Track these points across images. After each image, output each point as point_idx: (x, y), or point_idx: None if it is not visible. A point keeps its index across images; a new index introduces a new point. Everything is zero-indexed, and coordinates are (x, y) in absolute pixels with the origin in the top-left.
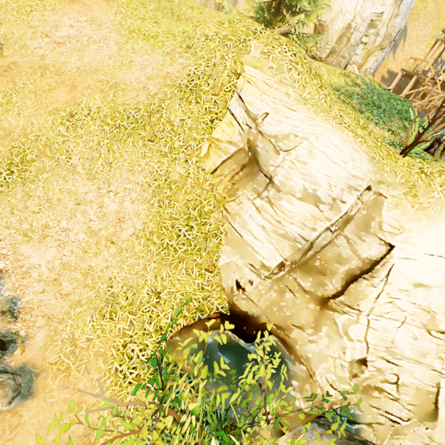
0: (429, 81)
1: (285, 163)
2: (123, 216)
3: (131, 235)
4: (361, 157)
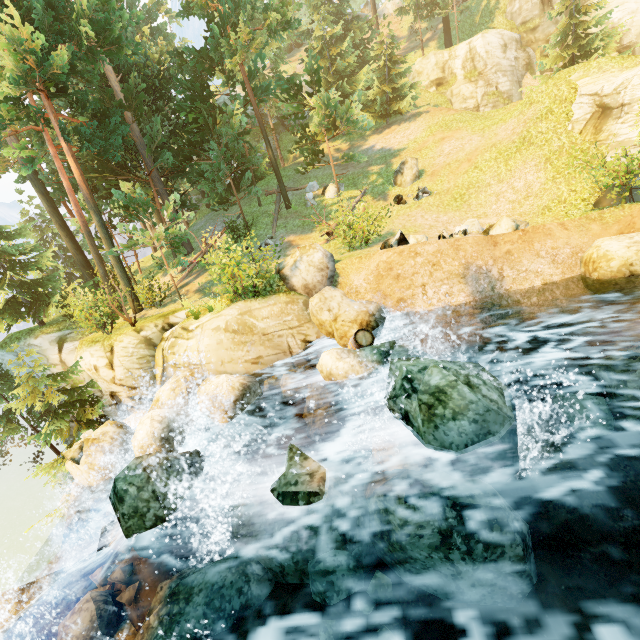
0: None
1: (627, 92)
2: (529, 184)
3: (539, 187)
4: None
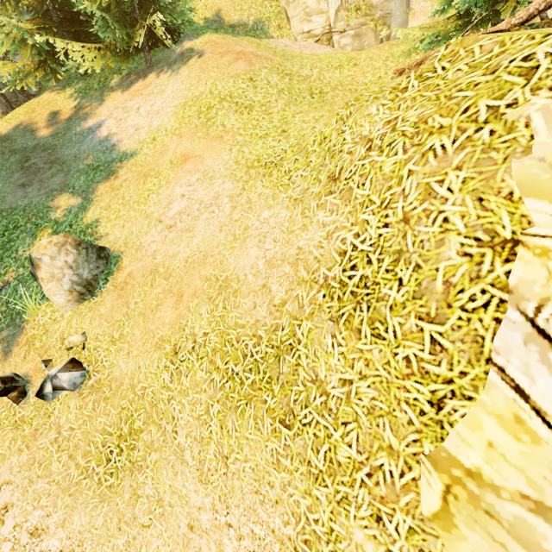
0: None
1: None
2: None
3: None
4: None
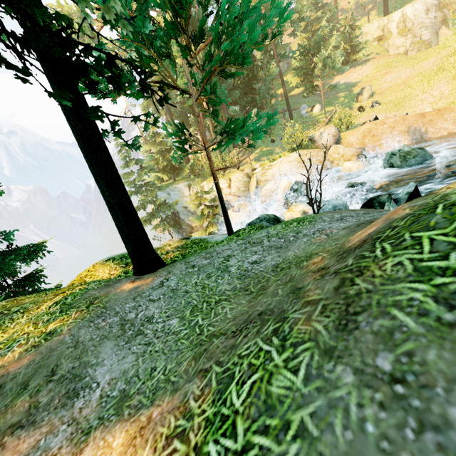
0: None
1: None
2: (442, 92)
3: (448, 93)
4: None
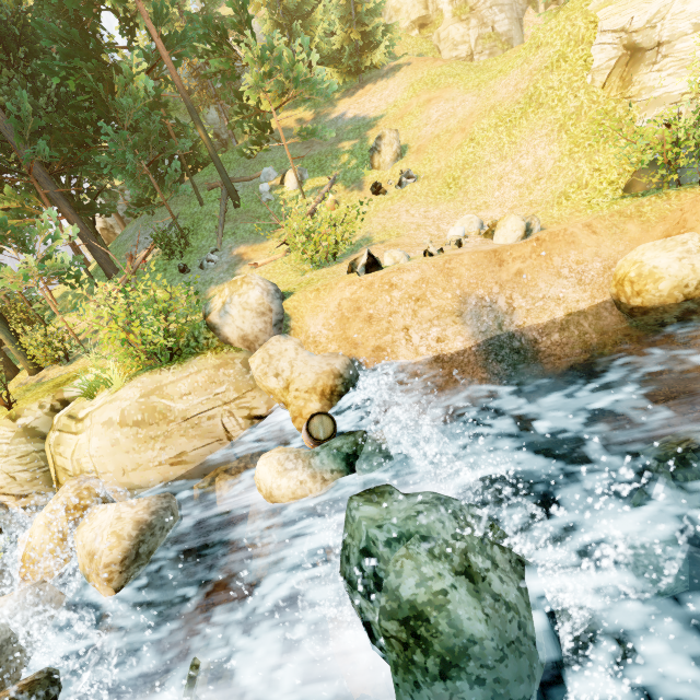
0: None
1: (665, 25)
2: (540, 162)
3: (553, 165)
4: None
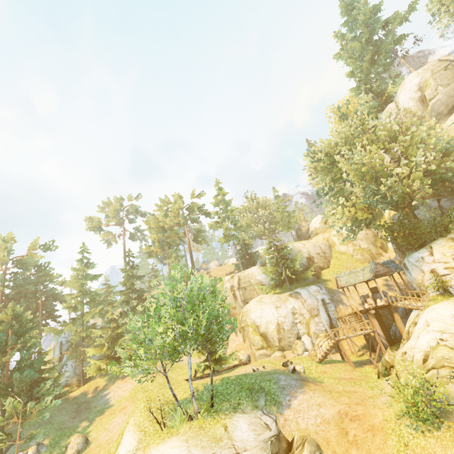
0: (351, 316)
1: None
2: None
3: None
4: (135, 441)
